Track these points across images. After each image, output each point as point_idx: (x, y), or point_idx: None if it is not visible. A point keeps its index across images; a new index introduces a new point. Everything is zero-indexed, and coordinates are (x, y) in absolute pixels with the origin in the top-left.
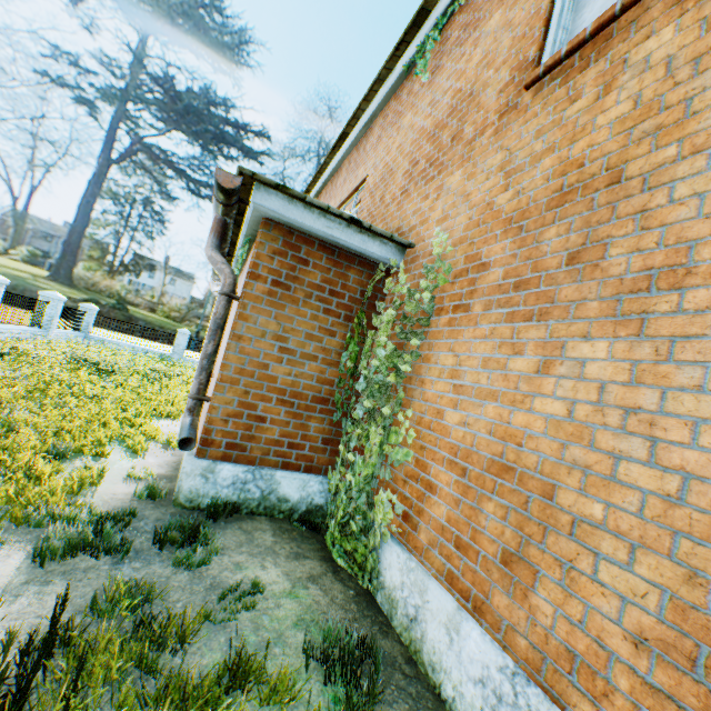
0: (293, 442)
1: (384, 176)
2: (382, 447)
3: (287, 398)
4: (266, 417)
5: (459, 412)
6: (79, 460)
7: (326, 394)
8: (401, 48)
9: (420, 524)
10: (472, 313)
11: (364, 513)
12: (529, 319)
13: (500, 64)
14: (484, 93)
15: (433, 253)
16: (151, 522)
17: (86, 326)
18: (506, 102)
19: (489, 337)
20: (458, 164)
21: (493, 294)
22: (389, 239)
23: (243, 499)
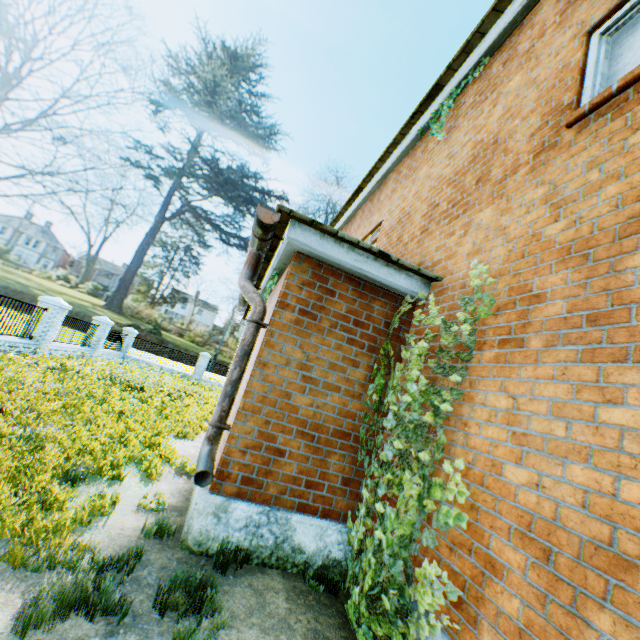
0: (311, 480)
1: (401, 219)
2: (422, 501)
3: (307, 430)
4: (284, 450)
5: (524, 468)
6: (95, 483)
7: (347, 428)
8: (415, 117)
9: (480, 618)
10: (528, 349)
11: (401, 587)
12: (621, 359)
13: (527, 113)
14: (511, 139)
15: (471, 285)
16: (155, 571)
17: (125, 346)
18: (540, 143)
19: (559, 377)
20: (487, 202)
21: (557, 328)
22: (415, 272)
23: (255, 546)
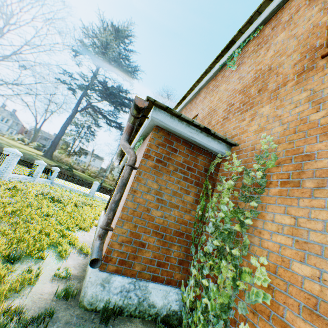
0: (160, 262)
1: (210, 112)
2: (235, 281)
3: (159, 231)
4: (145, 243)
5: (307, 265)
6: (27, 261)
7: (182, 230)
8: (218, 58)
9: None
10: (303, 188)
11: None
12: None
13: (291, 53)
14: (281, 67)
15: (261, 148)
16: (61, 326)
17: (53, 177)
18: (302, 68)
19: None
20: (266, 102)
21: (325, 176)
22: (223, 140)
23: (126, 304)
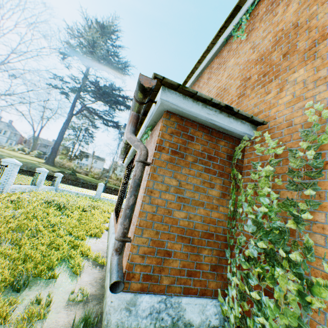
0: (191, 271)
1: (219, 93)
2: (304, 297)
3: (184, 235)
4: (171, 251)
5: None
6: (35, 285)
7: (211, 231)
8: (222, 30)
9: None
10: None
11: None
12: None
13: None
14: (314, 19)
15: (308, 120)
16: None
17: (56, 183)
18: None
19: None
20: (299, 65)
21: None
22: (248, 119)
23: (158, 327)
